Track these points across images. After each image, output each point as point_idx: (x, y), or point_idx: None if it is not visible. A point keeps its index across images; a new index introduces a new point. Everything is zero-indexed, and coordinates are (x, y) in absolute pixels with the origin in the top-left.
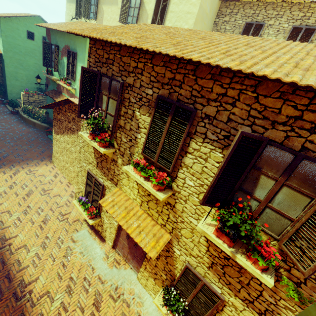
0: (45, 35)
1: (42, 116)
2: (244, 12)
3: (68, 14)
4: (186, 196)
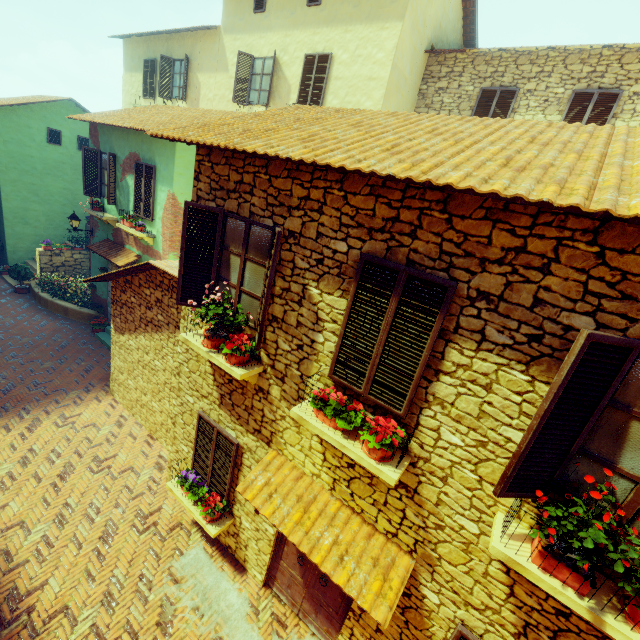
0: (84, 134)
1: (81, 294)
2: (475, 70)
3: (128, 92)
4: (445, 469)
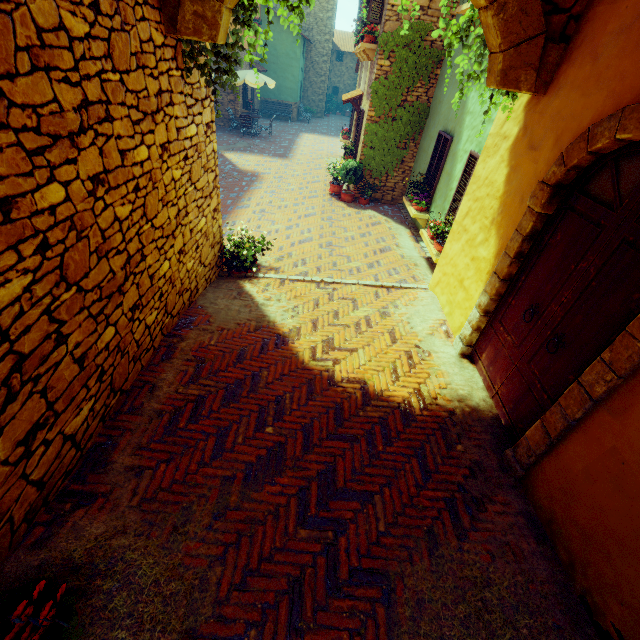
0: None
1: None
2: None
3: None
4: None
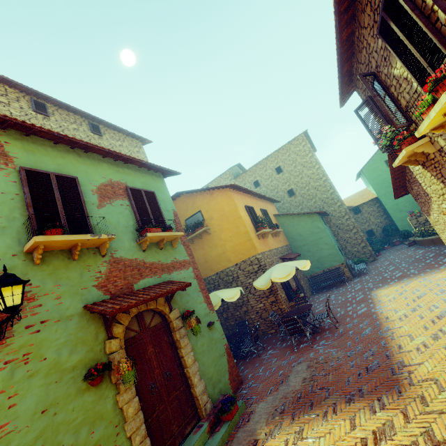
0: None
1: None
2: None
3: None
4: None
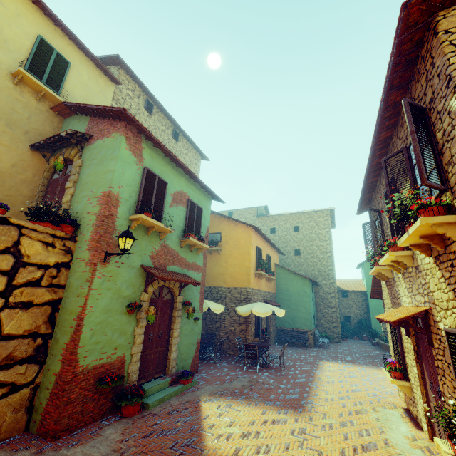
0: None
1: None
2: None
3: None
4: None
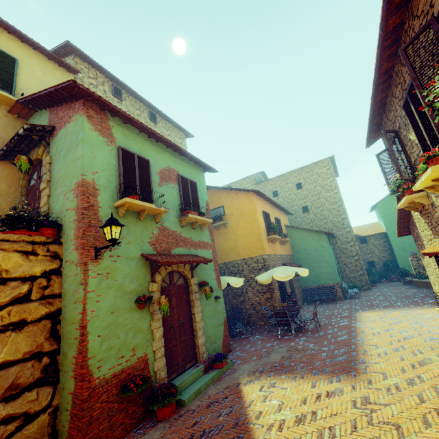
0: None
1: None
2: None
3: None
4: None
